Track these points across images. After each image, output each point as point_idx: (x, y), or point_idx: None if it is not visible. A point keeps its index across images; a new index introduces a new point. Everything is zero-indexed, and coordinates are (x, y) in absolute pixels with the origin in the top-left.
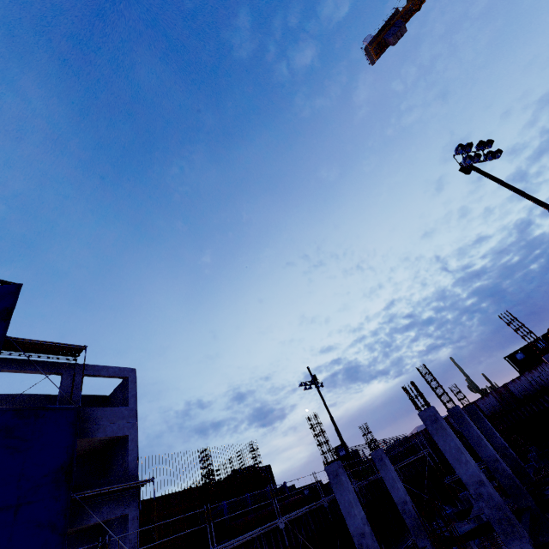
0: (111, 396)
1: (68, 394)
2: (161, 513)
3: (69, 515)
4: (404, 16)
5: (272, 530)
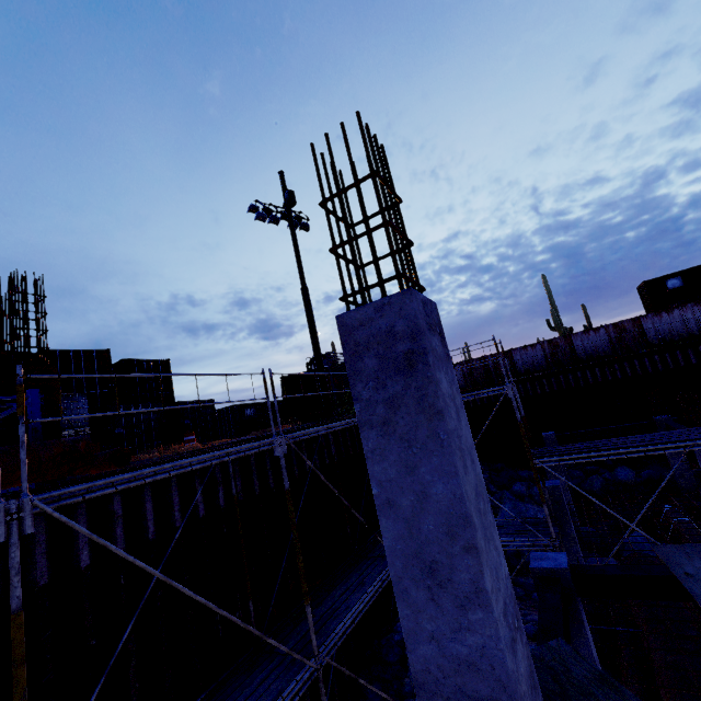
0: None
1: None
2: None
3: None
4: None
5: None
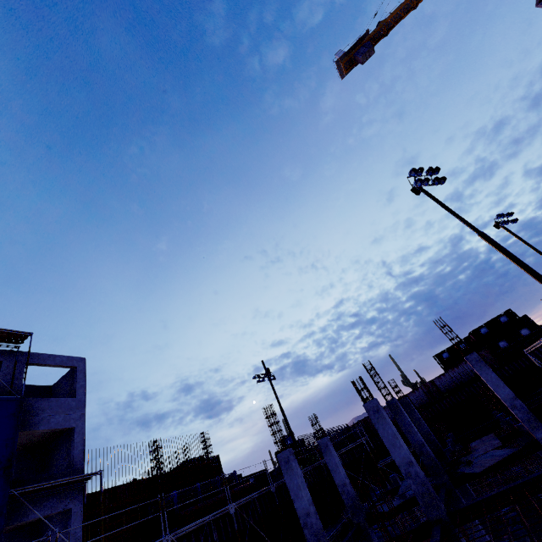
0: (55, 387)
1: (7, 383)
2: (107, 506)
3: (6, 512)
4: (373, 39)
5: (221, 516)
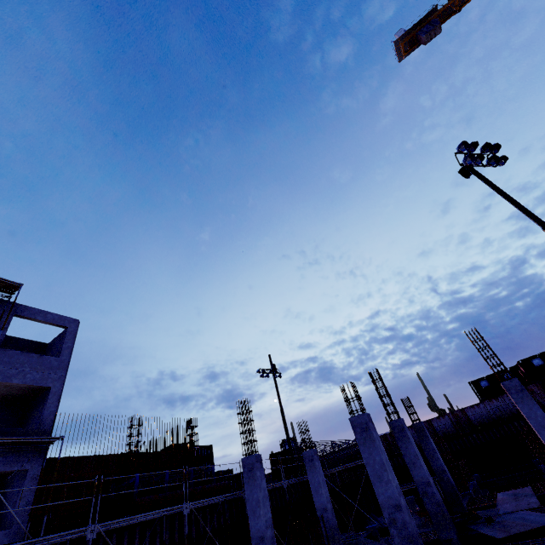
0: (50, 345)
1: None
2: (68, 475)
3: None
4: (442, 16)
5: (179, 514)
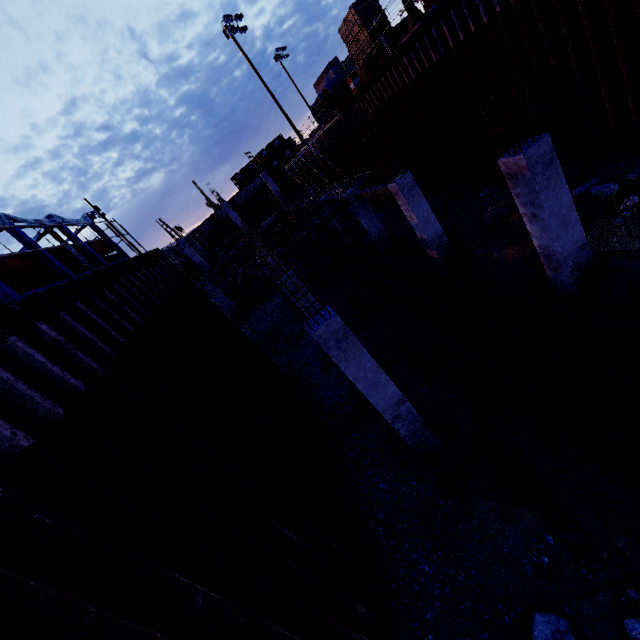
0: None
1: None
2: None
3: None
4: None
5: None
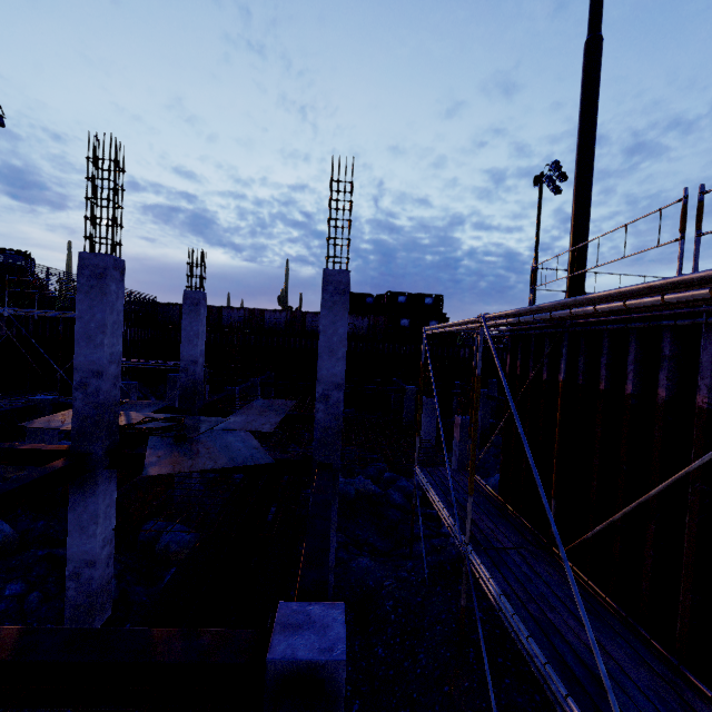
0: None
1: None
2: None
3: None
4: None
5: None
